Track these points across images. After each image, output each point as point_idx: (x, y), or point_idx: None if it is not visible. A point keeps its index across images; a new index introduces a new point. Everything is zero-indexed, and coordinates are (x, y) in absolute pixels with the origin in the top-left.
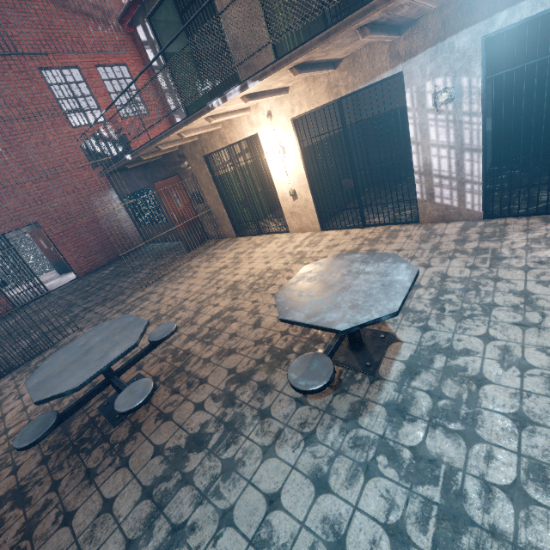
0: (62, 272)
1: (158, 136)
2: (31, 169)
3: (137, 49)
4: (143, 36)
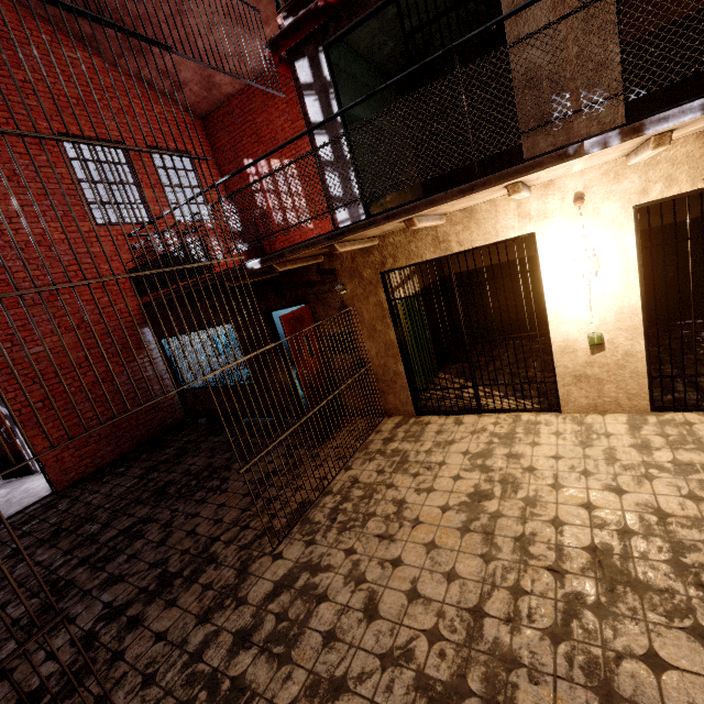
0: (11, 475)
1: (362, 220)
2: (5, 284)
3: (208, 137)
4: (305, 75)
